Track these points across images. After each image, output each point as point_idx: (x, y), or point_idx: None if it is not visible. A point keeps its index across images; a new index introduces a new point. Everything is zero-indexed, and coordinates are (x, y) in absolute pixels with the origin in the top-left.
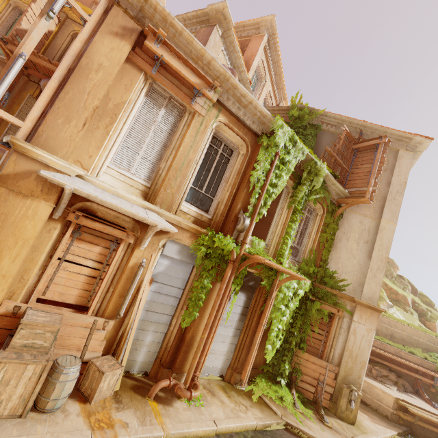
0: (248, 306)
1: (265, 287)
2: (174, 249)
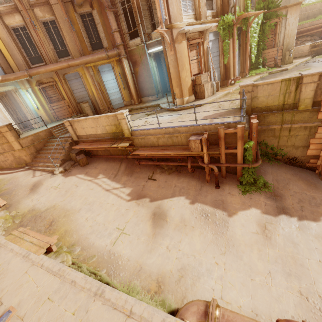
0: (239, 45)
1: (244, 30)
2: (211, 36)
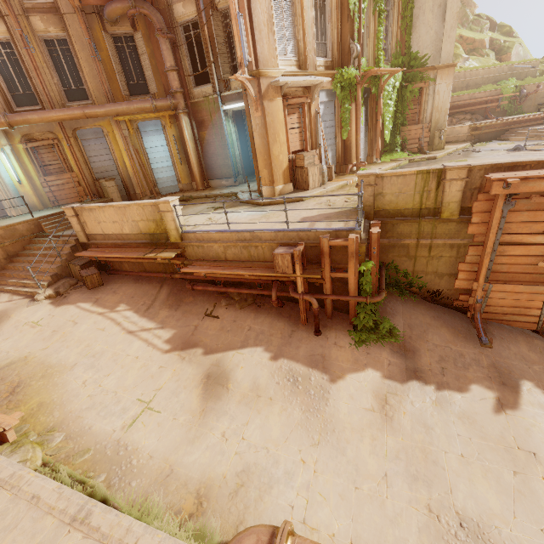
0: (367, 114)
1: (375, 94)
2: (323, 96)
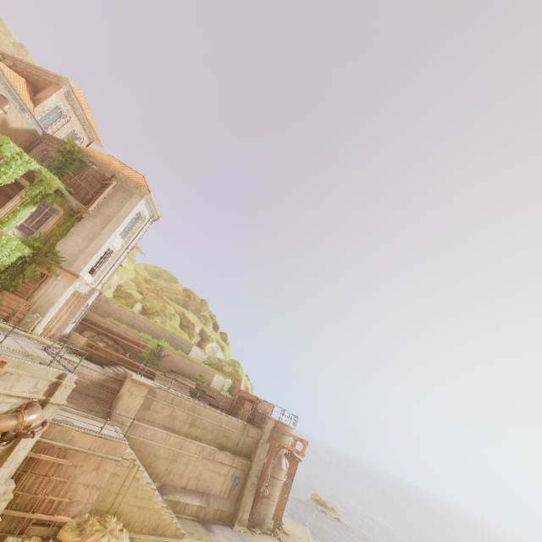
0: None
1: None
2: None
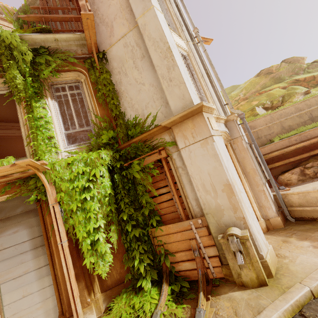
0: (40, 234)
1: (42, 200)
2: None
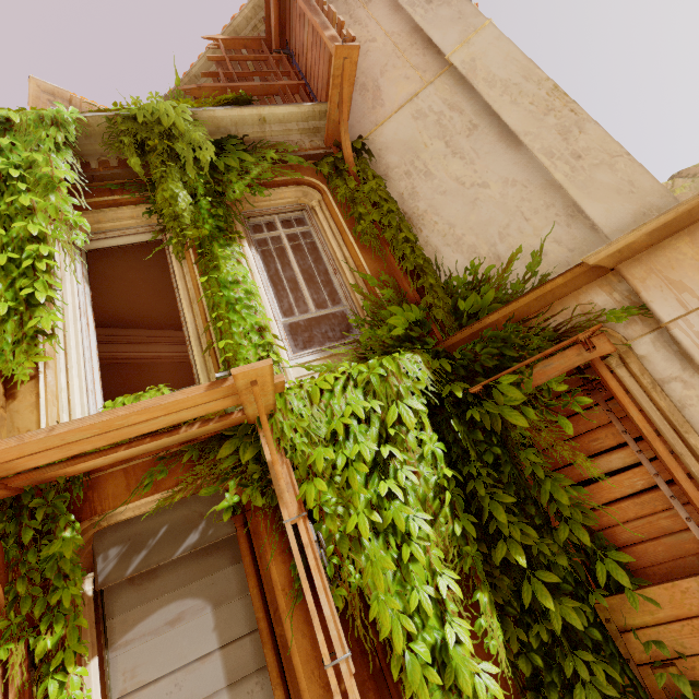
0: (249, 627)
1: (254, 508)
2: None
